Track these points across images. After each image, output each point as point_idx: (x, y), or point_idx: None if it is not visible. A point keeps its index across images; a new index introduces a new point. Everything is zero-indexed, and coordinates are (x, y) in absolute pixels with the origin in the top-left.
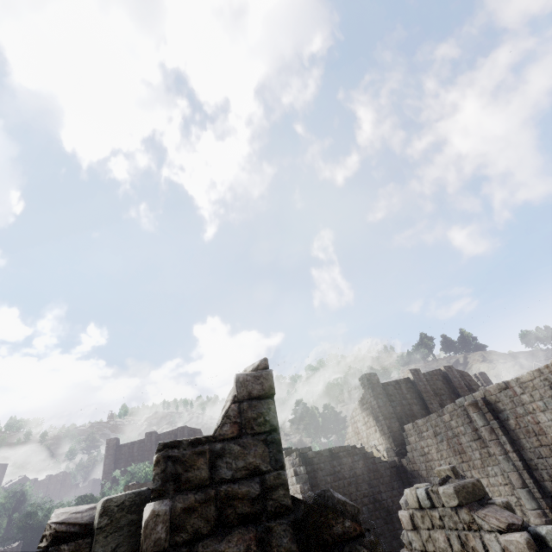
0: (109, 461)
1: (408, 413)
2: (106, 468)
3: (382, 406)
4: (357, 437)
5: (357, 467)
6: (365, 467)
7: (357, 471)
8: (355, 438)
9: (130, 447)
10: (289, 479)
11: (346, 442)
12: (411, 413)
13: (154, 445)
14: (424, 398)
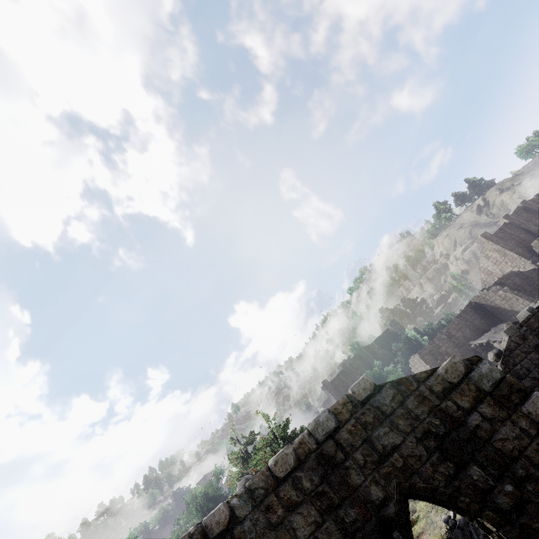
0: (333, 392)
1: (520, 241)
2: (335, 396)
3: (504, 246)
4: (491, 276)
5: (516, 282)
6: (520, 279)
7: (518, 283)
8: (490, 278)
9: (338, 378)
10: (497, 300)
11: (482, 285)
12: (522, 240)
13: (352, 368)
14: (523, 228)
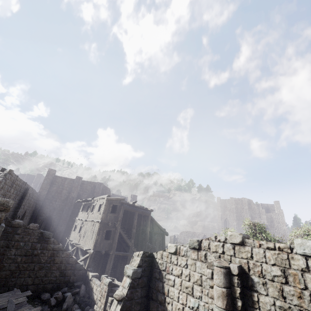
0: None
1: (58, 191)
2: None
3: (45, 184)
4: None
5: None
6: None
7: None
8: None
9: None
10: None
11: None
12: (60, 192)
13: None
14: (72, 189)
